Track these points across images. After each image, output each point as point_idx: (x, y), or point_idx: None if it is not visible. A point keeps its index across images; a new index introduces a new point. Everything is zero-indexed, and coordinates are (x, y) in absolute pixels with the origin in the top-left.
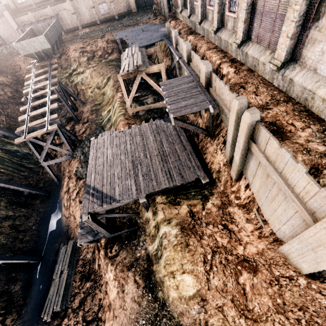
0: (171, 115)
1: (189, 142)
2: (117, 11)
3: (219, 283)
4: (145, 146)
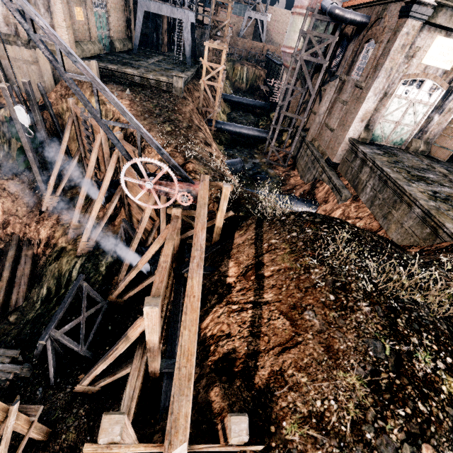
0: None
1: None
2: None
3: None
4: None
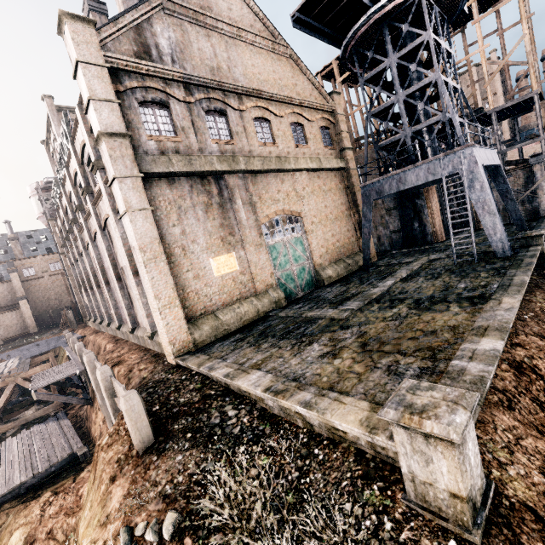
0: (33, 390)
1: (78, 431)
2: (3, 336)
3: (55, 509)
4: (2, 460)
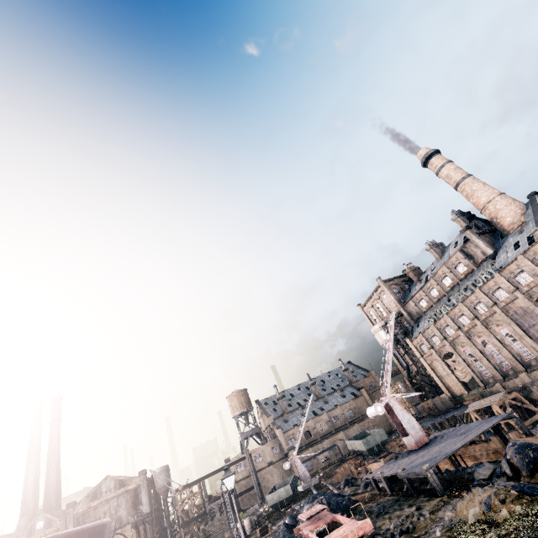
0: None
1: None
2: None
3: None
4: None
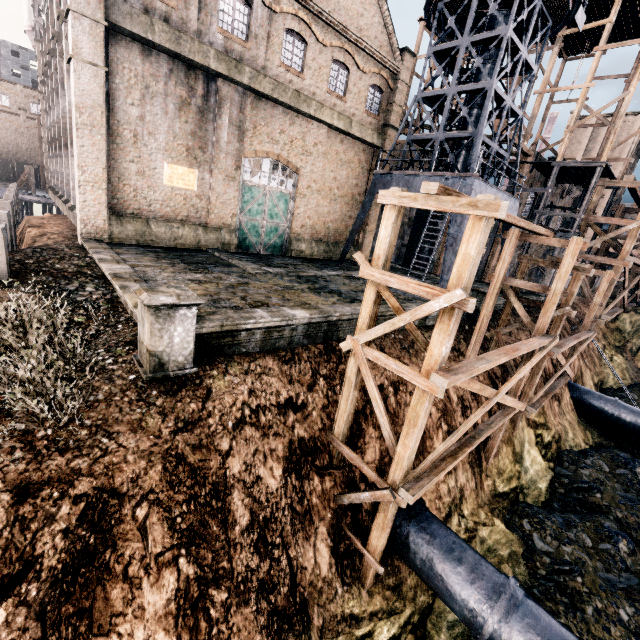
0: None
1: None
2: None
3: None
4: None
